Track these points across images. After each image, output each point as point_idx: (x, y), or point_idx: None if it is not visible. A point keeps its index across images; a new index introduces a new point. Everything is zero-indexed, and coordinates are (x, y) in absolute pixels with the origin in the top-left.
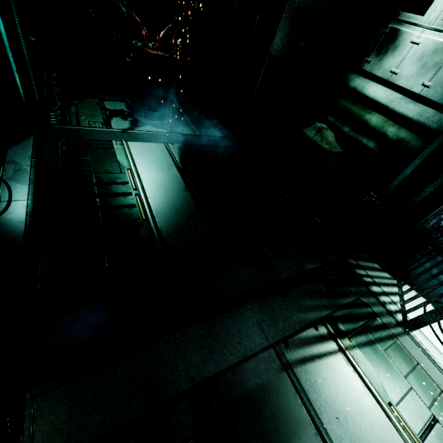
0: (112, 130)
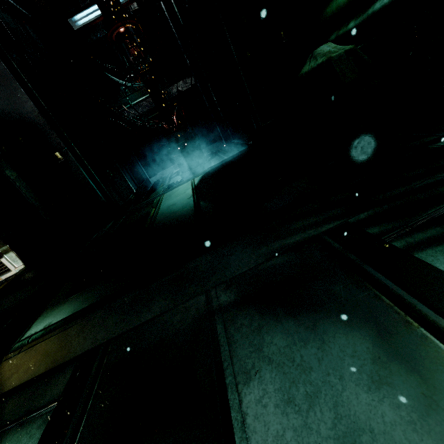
0: (159, 194)
